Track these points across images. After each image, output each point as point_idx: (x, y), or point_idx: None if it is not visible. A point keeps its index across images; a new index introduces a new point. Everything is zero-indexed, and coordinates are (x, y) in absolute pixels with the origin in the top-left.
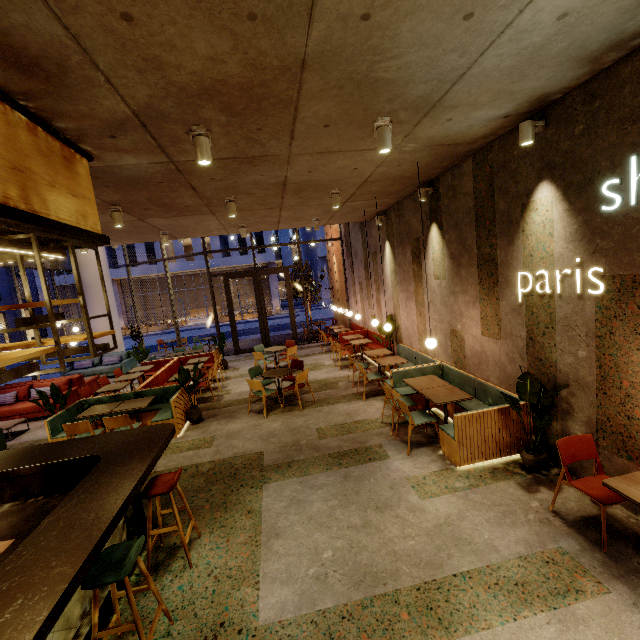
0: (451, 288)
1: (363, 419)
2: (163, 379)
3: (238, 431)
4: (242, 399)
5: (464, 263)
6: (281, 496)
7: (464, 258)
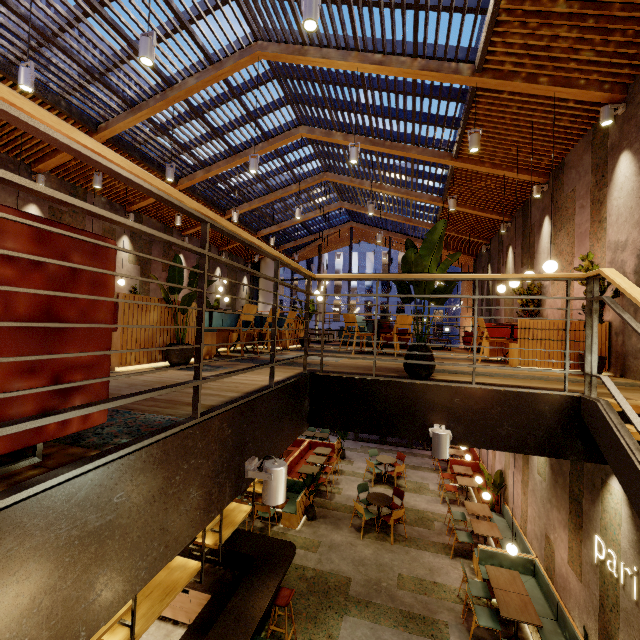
0: (549, 495)
1: (442, 583)
2: (295, 462)
3: (338, 544)
4: (348, 506)
5: (559, 483)
6: (354, 634)
7: (560, 479)
